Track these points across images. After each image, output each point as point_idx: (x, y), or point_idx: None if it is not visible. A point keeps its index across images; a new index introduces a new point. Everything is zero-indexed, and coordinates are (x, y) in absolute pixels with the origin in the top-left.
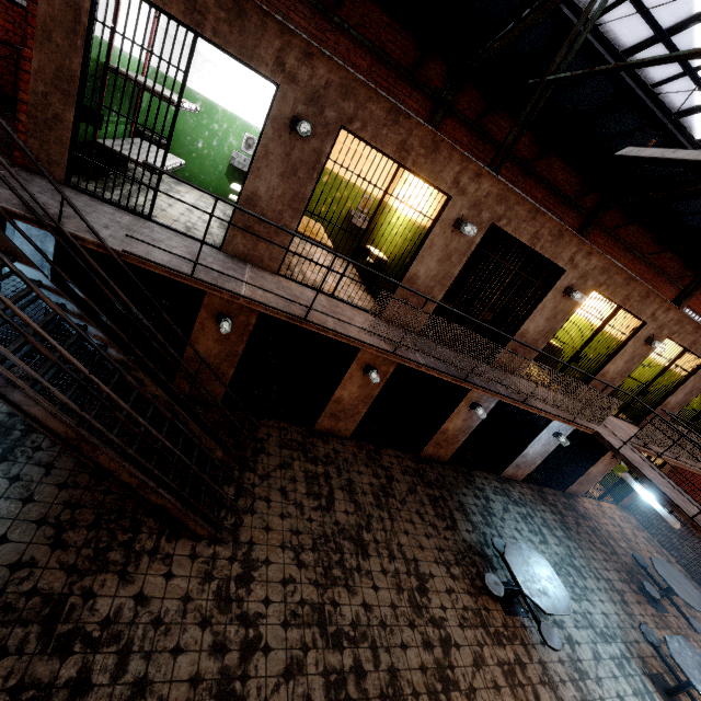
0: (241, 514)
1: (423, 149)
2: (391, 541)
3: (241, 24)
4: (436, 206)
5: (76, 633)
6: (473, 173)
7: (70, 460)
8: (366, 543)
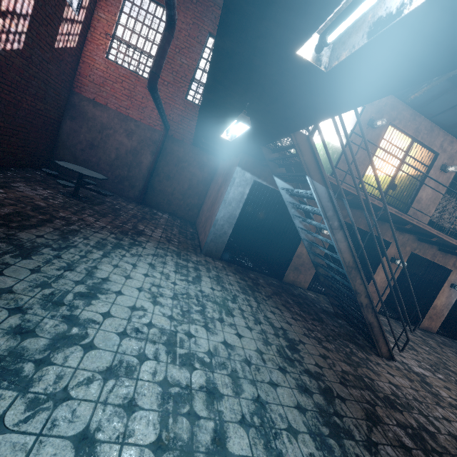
0: None
1: (426, 131)
2: None
3: None
4: (430, 159)
5: (389, 399)
6: (449, 141)
7: (282, 307)
8: (456, 373)
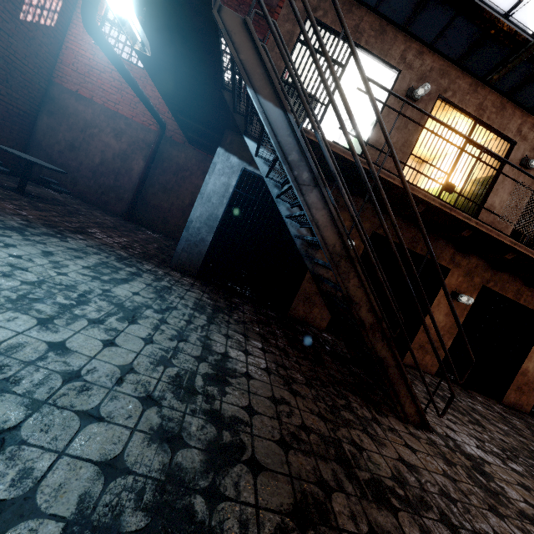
0: None
1: (494, 109)
2: None
3: (382, 38)
4: (503, 151)
5: (379, 484)
6: (531, 125)
7: (255, 335)
8: None
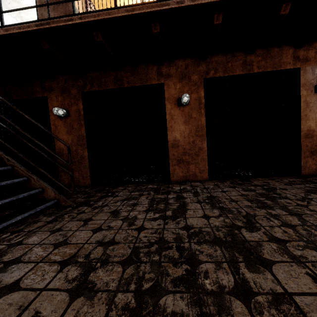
0: (37, 234)
1: None
2: (314, 237)
3: None
4: None
5: None
6: None
7: None
8: (252, 245)
